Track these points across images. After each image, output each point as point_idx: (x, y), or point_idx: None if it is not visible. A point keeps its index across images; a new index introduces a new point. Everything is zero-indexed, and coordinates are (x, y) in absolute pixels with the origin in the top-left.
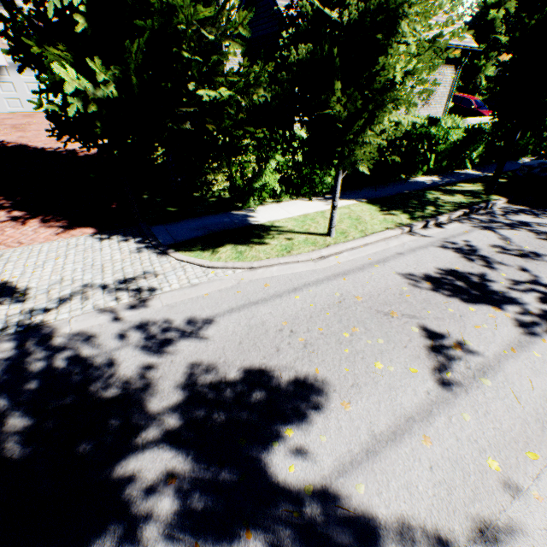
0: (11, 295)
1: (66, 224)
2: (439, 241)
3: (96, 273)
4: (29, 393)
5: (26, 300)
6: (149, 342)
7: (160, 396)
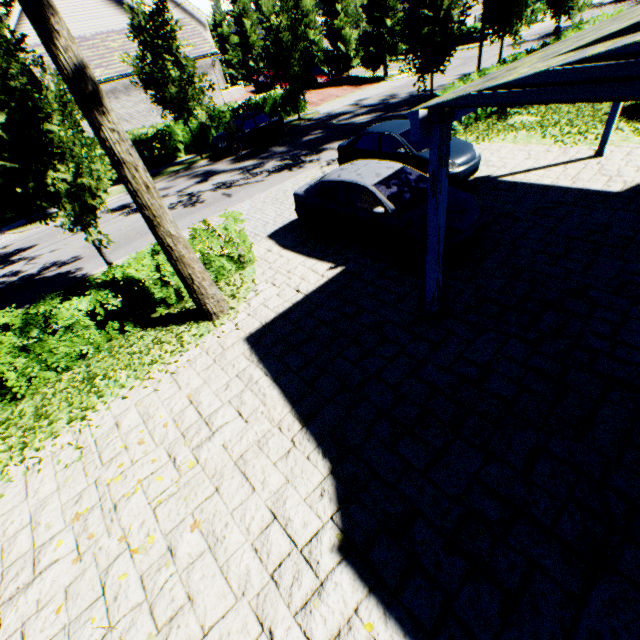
0: None
1: None
2: None
3: None
4: None
5: None
6: None
7: None
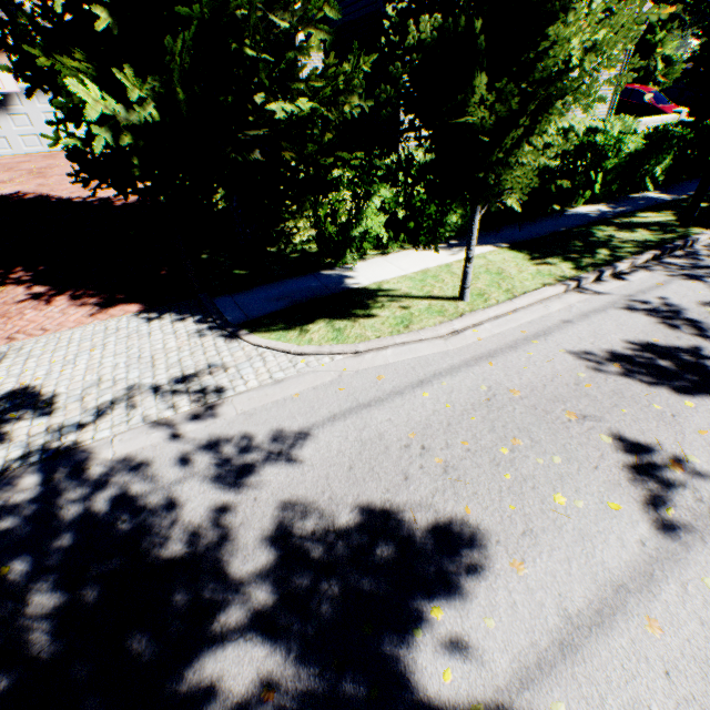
0: (34, 405)
1: (102, 300)
2: (622, 300)
3: (144, 368)
4: (60, 553)
5: (53, 412)
6: (222, 470)
7: (242, 554)
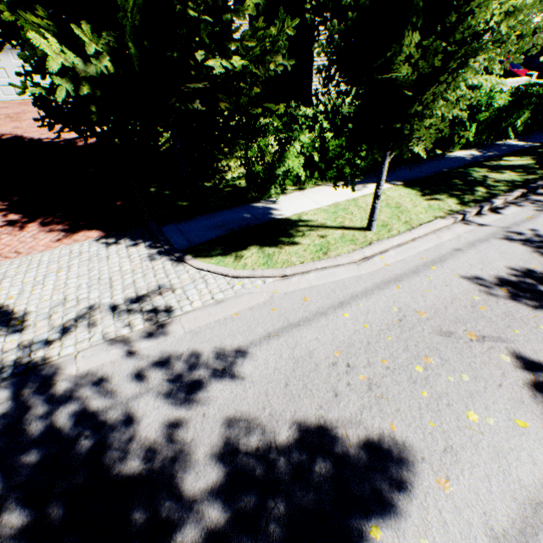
0: (7, 323)
1: (67, 227)
2: (501, 231)
3: (103, 289)
4: (28, 469)
5: (24, 329)
6: (173, 386)
7: (194, 471)
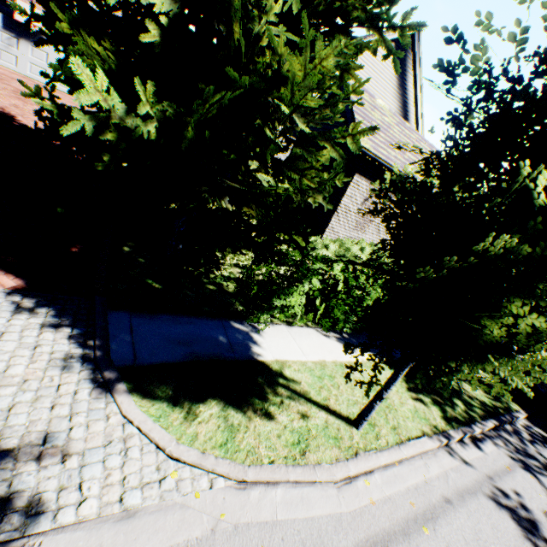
0: None
1: None
2: (486, 481)
3: None
4: None
5: None
6: None
7: None
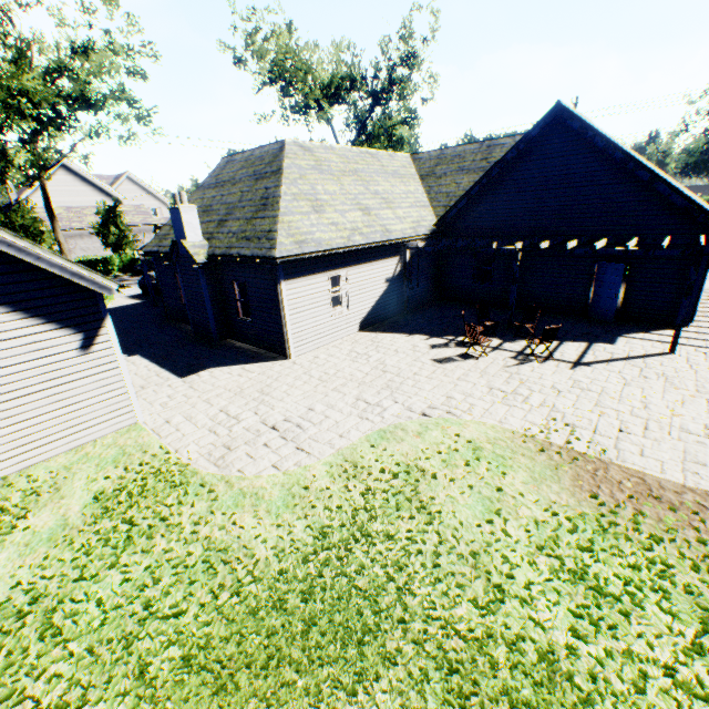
0: None
1: None
2: None
3: None
4: None
5: None
6: None
7: None
